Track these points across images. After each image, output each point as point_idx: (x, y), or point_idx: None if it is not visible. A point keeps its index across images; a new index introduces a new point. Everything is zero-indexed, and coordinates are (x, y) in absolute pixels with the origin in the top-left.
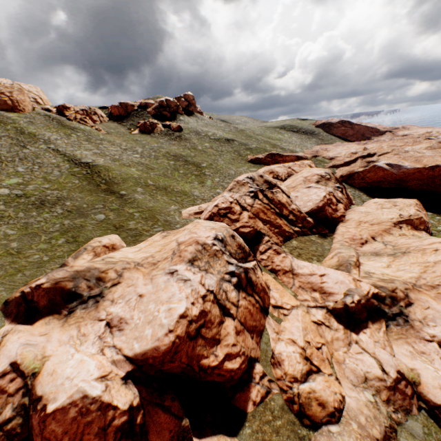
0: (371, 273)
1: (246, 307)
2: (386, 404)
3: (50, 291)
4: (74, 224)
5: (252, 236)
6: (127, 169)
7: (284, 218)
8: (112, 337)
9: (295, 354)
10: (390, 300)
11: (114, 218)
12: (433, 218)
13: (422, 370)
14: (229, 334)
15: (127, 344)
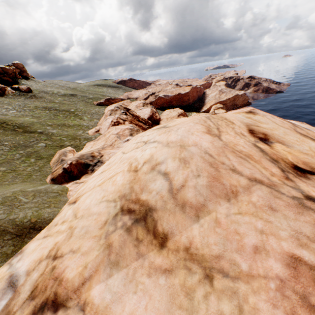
0: None
1: None
2: None
3: (76, 165)
4: (28, 152)
5: None
6: (23, 119)
7: (141, 122)
8: None
9: None
10: None
11: (52, 143)
12: None
13: None
14: None
15: None
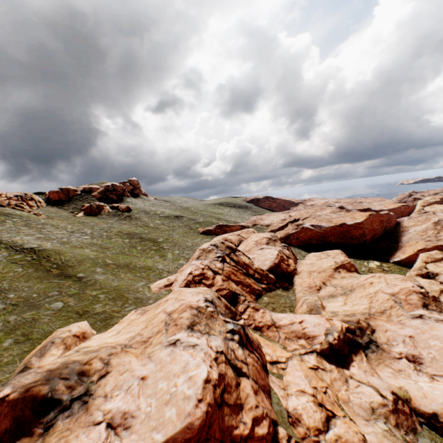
0: (336, 311)
1: (253, 364)
2: (397, 429)
3: (17, 405)
4: (22, 318)
5: (229, 297)
6: (80, 251)
7: (252, 277)
8: (120, 439)
9: (309, 403)
10: (359, 331)
11: (75, 303)
12: (355, 262)
13: (406, 386)
14: (248, 395)
15: (143, 440)
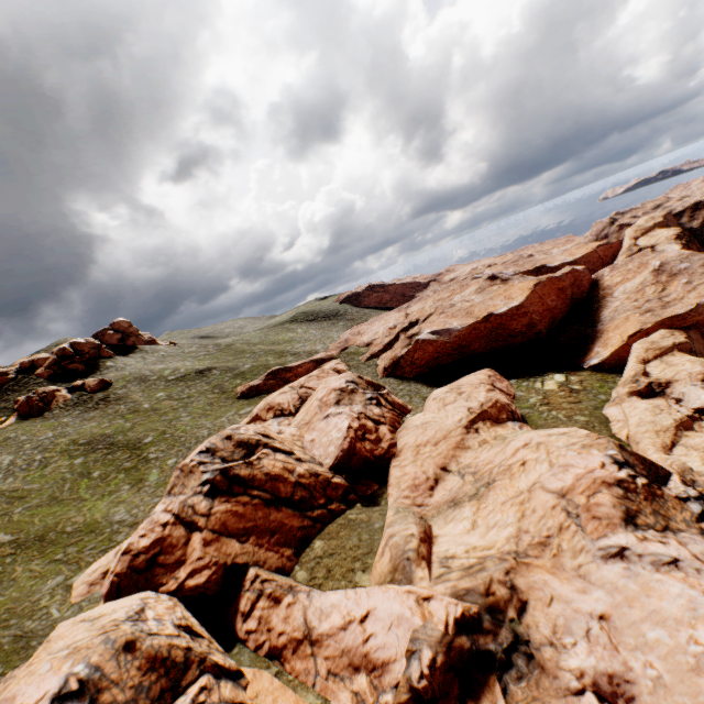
0: (450, 557)
1: None
2: None
3: None
4: None
5: (218, 583)
6: None
7: (287, 503)
8: None
9: None
10: (490, 618)
11: None
12: (519, 386)
13: None
14: None
15: None
